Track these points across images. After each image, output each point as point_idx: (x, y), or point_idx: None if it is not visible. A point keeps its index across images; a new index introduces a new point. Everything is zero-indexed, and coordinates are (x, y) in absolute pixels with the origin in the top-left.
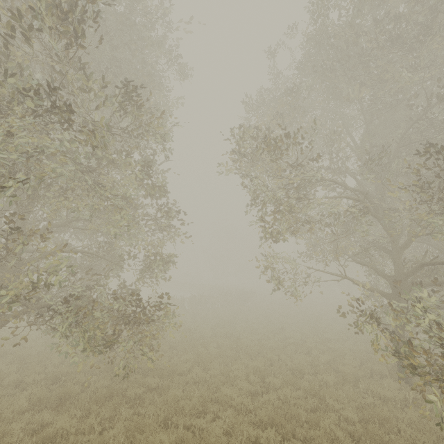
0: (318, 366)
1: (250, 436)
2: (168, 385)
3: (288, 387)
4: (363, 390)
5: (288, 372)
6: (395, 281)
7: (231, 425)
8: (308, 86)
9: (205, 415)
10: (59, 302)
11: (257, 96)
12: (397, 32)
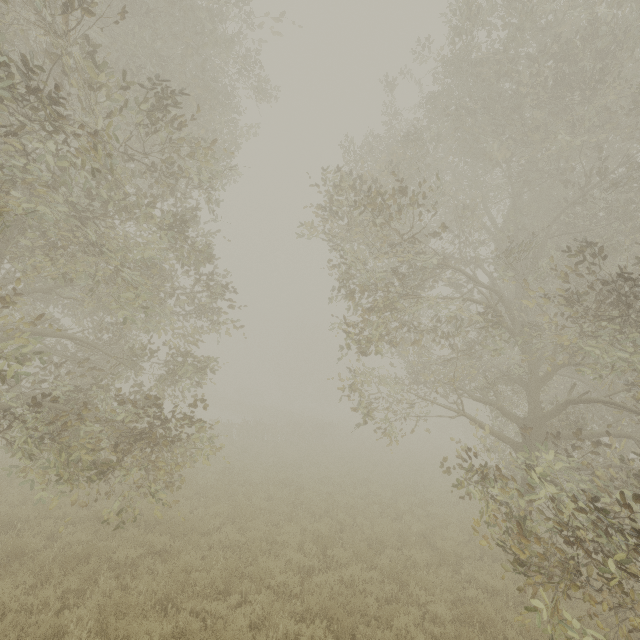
0: (408, 538)
1: (288, 633)
2: (181, 548)
3: (358, 565)
4: (465, 577)
5: (363, 544)
6: (527, 425)
7: (263, 615)
8: (437, 135)
9: (228, 598)
10: (25, 407)
11: (366, 142)
12: (564, 72)
